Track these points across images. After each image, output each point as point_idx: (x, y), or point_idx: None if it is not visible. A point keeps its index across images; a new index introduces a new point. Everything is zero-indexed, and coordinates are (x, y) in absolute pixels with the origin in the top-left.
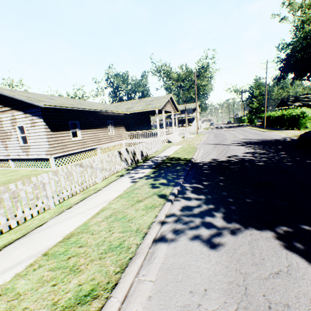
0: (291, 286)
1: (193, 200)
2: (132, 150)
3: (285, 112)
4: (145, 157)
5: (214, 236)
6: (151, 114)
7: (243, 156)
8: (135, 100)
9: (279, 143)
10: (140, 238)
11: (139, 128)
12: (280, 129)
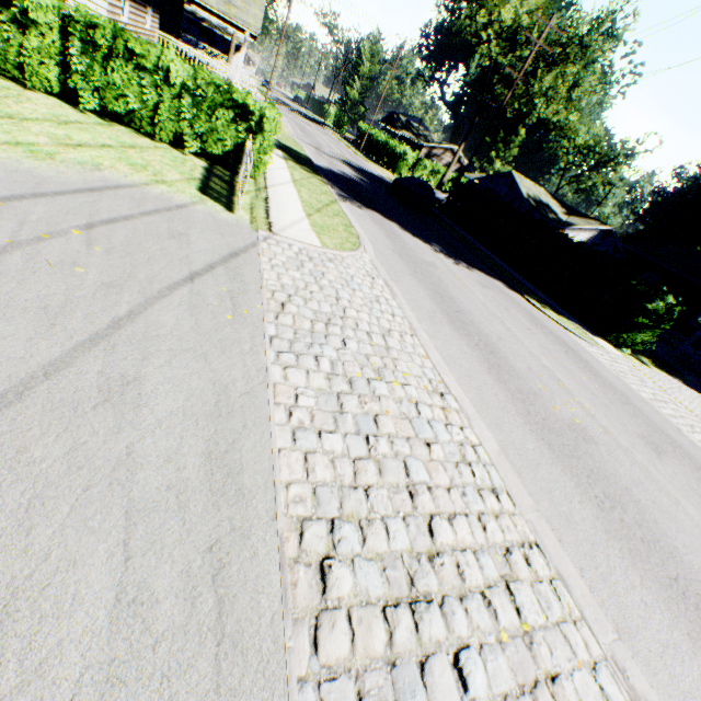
0: (384, 222)
1: (339, 192)
2: None
3: (391, 143)
4: None
5: (359, 207)
6: (196, 6)
7: (353, 178)
8: None
9: (377, 179)
10: (332, 195)
11: (170, 27)
12: (376, 164)
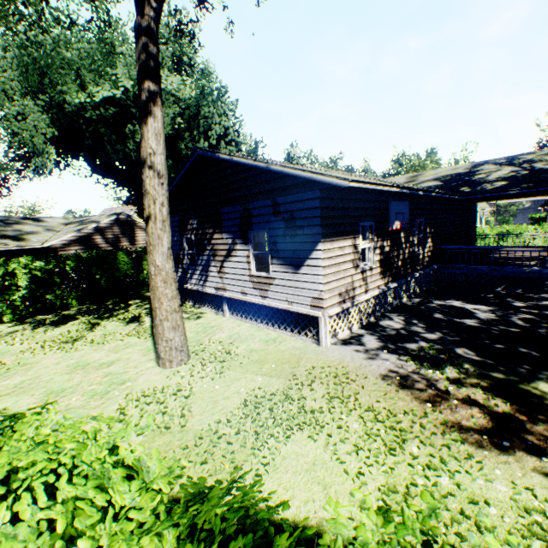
0: None
1: None
2: None
3: None
4: None
5: None
6: None
7: None
8: None
9: None
10: None
11: None
12: None
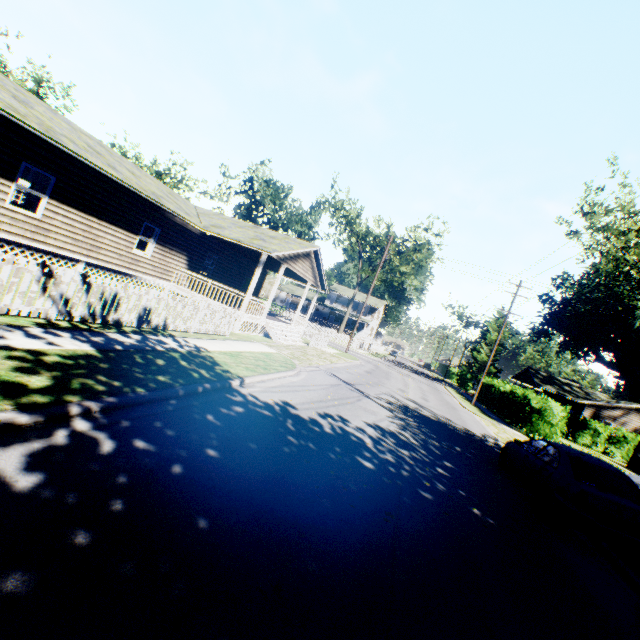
0: None
1: None
2: (110, 289)
3: (519, 391)
4: (153, 327)
5: None
6: (270, 268)
7: (359, 429)
8: (246, 223)
9: (466, 440)
10: None
11: (227, 278)
12: (496, 419)
